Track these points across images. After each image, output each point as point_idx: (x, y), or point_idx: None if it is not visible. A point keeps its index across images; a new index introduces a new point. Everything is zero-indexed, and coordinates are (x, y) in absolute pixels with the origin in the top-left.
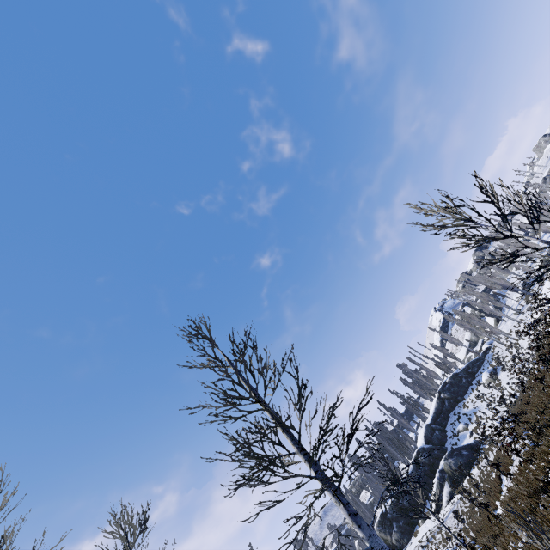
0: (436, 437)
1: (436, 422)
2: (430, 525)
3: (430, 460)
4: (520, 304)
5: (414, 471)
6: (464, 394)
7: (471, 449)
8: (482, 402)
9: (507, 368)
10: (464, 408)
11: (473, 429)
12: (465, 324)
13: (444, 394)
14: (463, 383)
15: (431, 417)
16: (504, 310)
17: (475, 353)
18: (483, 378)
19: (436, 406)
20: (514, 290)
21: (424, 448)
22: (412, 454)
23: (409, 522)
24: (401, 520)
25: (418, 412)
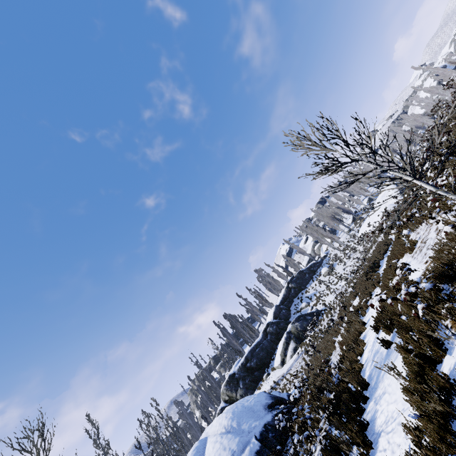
0: (283, 314)
1: (283, 304)
2: (273, 377)
3: (276, 330)
4: (353, 222)
5: (263, 339)
6: (306, 285)
7: (313, 316)
8: (321, 287)
9: (342, 262)
10: (306, 293)
11: (314, 304)
12: (314, 233)
13: (292, 284)
14: (306, 277)
15: (280, 301)
16: (338, 233)
17: (318, 255)
18: (323, 271)
19: (285, 293)
20: (350, 213)
21: (273, 321)
22: (256, 338)
23: (254, 380)
24: (248, 378)
25: (267, 305)
